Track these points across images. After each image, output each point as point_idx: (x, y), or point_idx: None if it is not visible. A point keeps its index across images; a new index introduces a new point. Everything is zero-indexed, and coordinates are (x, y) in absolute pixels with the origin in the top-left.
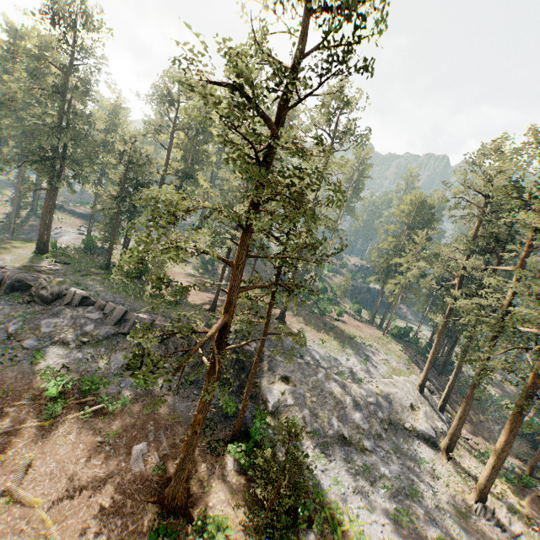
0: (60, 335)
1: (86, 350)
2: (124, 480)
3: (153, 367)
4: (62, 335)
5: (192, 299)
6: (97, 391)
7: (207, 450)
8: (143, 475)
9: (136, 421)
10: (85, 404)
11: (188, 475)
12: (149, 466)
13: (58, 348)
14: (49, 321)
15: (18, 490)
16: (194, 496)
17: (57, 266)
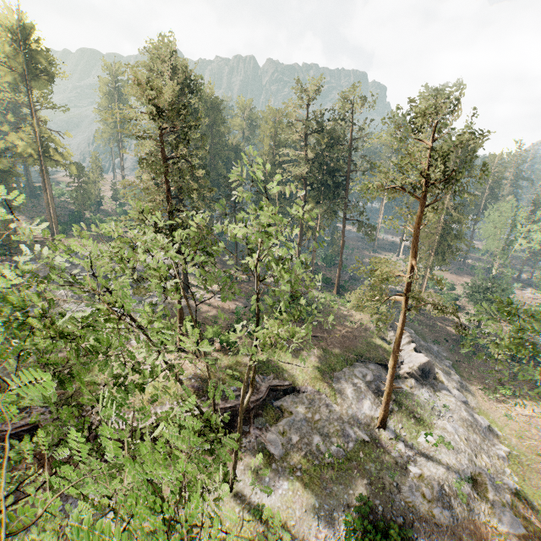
0: None
1: None
2: None
3: None
4: None
5: None
6: None
7: None
8: None
9: None
10: None
11: None
12: None
13: None
14: None
15: None
16: None
17: None
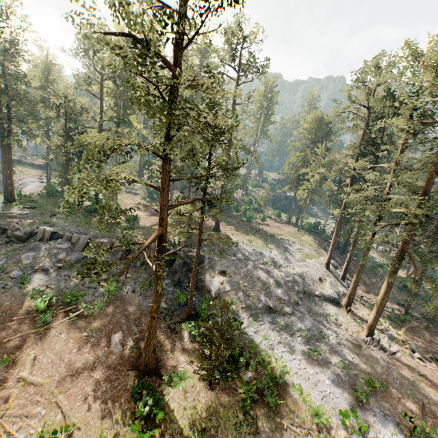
0: (39, 264)
1: (63, 273)
2: (108, 359)
3: (119, 278)
4: (40, 264)
5: (143, 223)
6: (77, 302)
7: (168, 330)
8: (121, 353)
9: (111, 318)
10: (69, 312)
11: (154, 348)
12: (126, 347)
13: (40, 275)
14: (28, 255)
15: (30, 377)
16: (162, 362)
17: (26, 211)
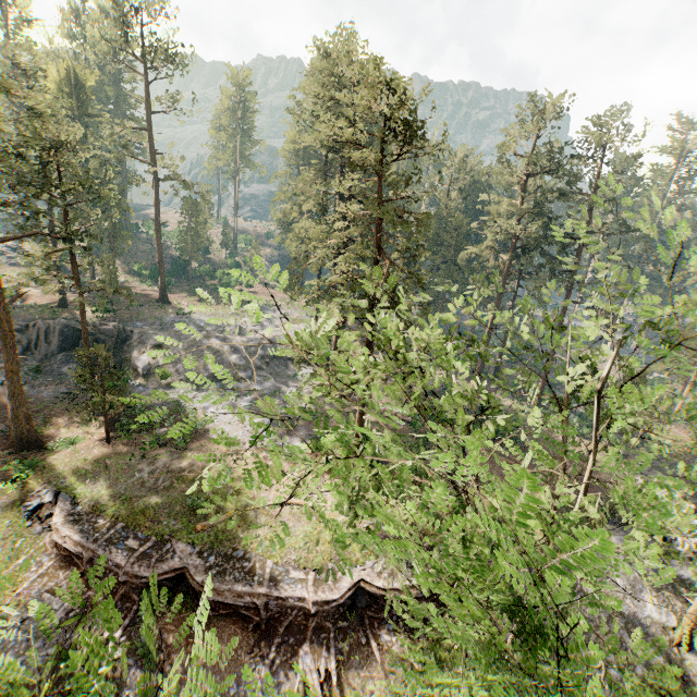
0: None
1: None
2: None
3: None
4: None
5: (35, 302)
6: None
7: (65, 411)
8: None
9: None
10: None
11: (27, 417)
12: None
13: None
14: None
15: None
16: (50, 438)
17: None
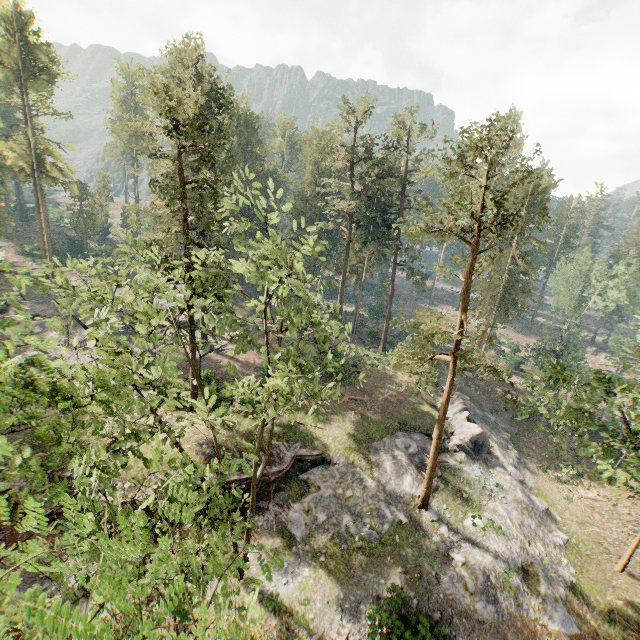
0: None
1: None
2: None
3: None
4: None
5: None
6: None
7: None
8: None
9: None
10: None
11: None
12: None
13: None
14: None
15: None
16: None
17: None
